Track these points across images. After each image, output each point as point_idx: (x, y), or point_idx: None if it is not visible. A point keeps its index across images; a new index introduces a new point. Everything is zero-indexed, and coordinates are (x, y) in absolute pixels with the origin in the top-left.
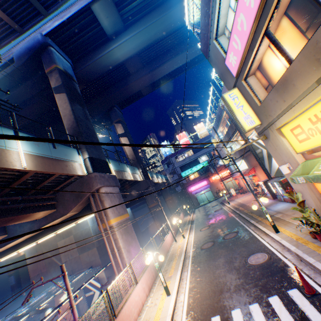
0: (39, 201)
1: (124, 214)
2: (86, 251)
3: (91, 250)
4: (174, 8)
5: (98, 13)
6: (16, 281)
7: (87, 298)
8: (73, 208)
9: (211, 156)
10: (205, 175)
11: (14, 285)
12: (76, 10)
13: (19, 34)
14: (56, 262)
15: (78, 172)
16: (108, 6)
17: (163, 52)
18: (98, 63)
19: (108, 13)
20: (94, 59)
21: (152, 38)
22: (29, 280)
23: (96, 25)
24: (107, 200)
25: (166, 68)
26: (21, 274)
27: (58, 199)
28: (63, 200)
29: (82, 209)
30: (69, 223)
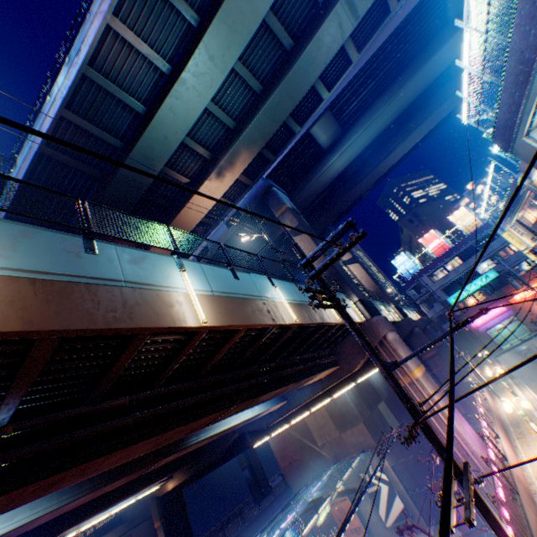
0: (324, 357)
1: (419, 365)
2: (348, 428)
3: (355, 427)
4: (405, 86)
5: (315, 133)
6: (252, 476)
7: (370, 495)
8: (359, 362)
9: (500, 259)
10: (496, 294)
11: (251, 482)
12: (295, 141)
13: (250, 188)
14: (309, 445)
15: (358, 318)
16: (326, 122)
17: (387, 137)
18: (315, 184)
19: (325, 129)
20: (311, 181)
21: (377, 130)
22: (265, 476)
23: (312, 145)
24: (399, 348)
25: (396, 155)
26: (254, 467)
27: (337, 353)
28: (343, 354)
29: (362, 364)
30: (350, 383)
